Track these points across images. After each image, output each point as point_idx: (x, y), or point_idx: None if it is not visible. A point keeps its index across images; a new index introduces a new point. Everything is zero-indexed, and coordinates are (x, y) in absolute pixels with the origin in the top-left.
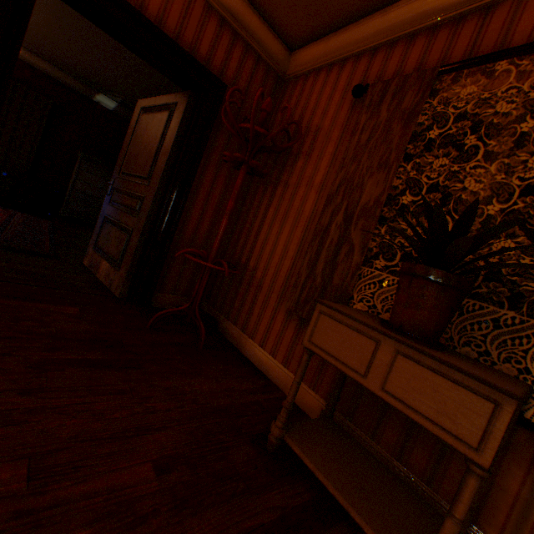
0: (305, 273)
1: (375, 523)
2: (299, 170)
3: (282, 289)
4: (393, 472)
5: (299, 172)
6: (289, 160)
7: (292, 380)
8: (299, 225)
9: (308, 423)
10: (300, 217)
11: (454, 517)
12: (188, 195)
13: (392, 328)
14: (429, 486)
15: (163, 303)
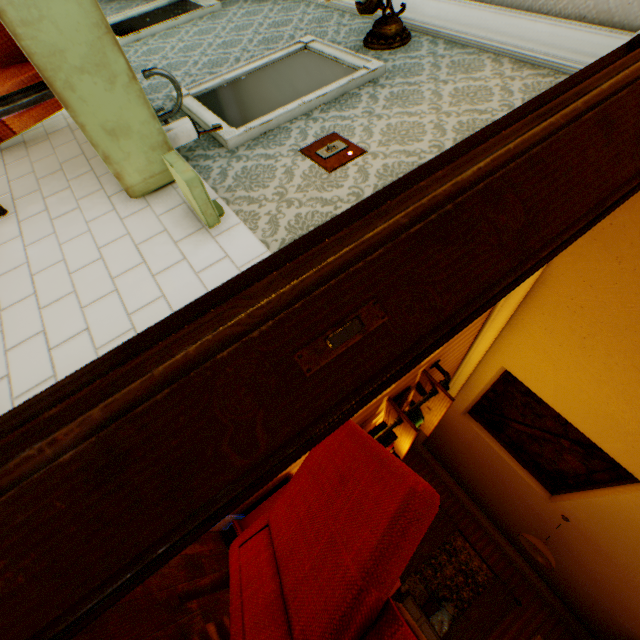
0: None
1: None
2: None
3: None
4: None
5: None
6: None
7: None
8: None
9: None
10: None
11: None
12: None
13: (424, 611)
14: None
15: None
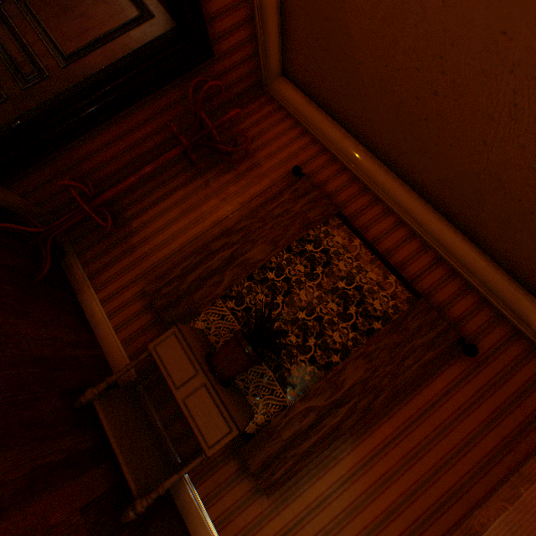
0: (178, 273)
1: (133, 468)
2: (225, 182)
3: (151, 268)
4: (158, 435)
5: (224, 183)
6: (223, 165)
7: (117, 344)
8: (197, 228)
9: (117, 391)
10: (202, 222)
11: (180, 474)
12: (108, 121)
13: (211, 366)
14: (174, 445)
15: (3, 200)
